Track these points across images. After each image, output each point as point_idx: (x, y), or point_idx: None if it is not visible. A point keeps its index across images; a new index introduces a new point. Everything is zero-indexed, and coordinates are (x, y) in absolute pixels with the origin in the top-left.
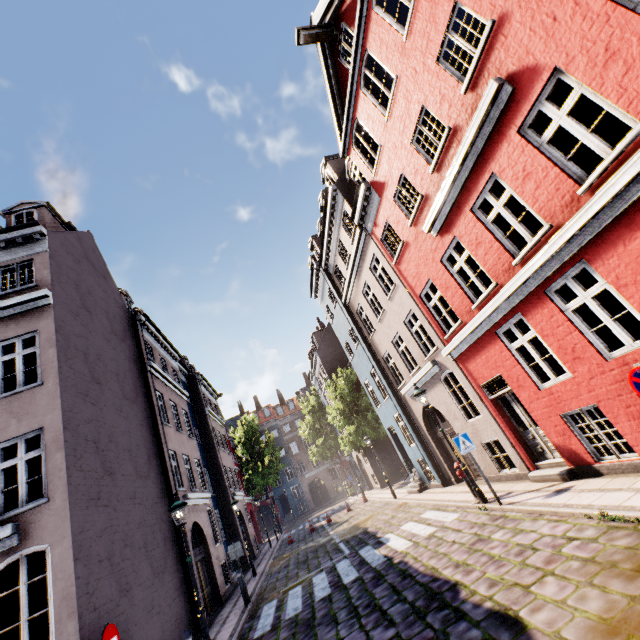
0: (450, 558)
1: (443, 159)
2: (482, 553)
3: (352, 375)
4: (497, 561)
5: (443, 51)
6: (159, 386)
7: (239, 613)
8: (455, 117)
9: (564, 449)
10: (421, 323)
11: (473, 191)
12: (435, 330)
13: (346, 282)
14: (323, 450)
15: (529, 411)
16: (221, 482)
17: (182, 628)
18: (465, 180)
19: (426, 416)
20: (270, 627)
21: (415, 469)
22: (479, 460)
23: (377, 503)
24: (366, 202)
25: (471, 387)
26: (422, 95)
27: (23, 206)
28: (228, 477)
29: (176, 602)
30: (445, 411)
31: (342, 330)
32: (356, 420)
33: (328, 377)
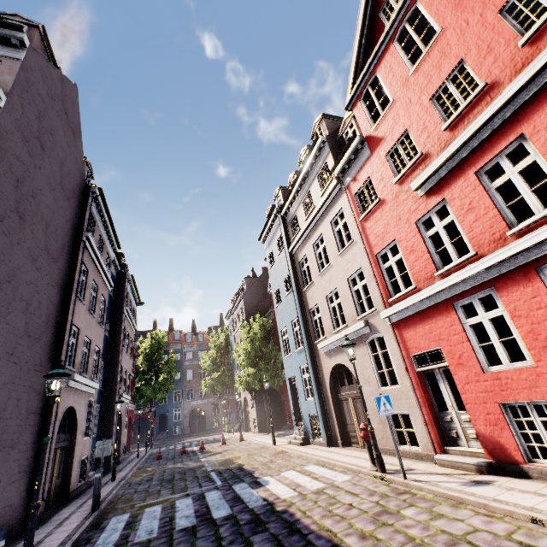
0: (351, 524)
1: (463, 117)
2: (395, 529)
3: (268, 324)
4: (421, 546)
5: (510, 3)
6: (88, 261)
7: (82, 517)
8: (497, 72)
9: (489, 440)
10: (367, 282)
11: (487, 152)
12: (381, 291)
13: (301, 231)
14: (216, 384)
15: (461, 392)
16: (113, 380)
17: (8, 518)
18: (483, 139)
19: (333, 375)
20: (112, 546)
21: (302, 422)
22: (378, 429)
23: (253, 444)
24: (354, 155)
25: (399, 355)
26: (465, 48)
27: (15, 17)
28: (122, 378)
29: (14, 486)
30: (358, 373)
31: (278, 277)
32: (257, 365)
33: (245, 319)
